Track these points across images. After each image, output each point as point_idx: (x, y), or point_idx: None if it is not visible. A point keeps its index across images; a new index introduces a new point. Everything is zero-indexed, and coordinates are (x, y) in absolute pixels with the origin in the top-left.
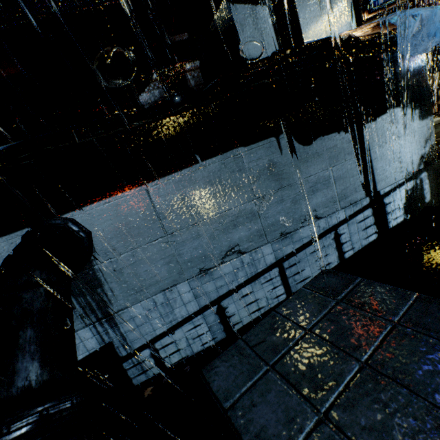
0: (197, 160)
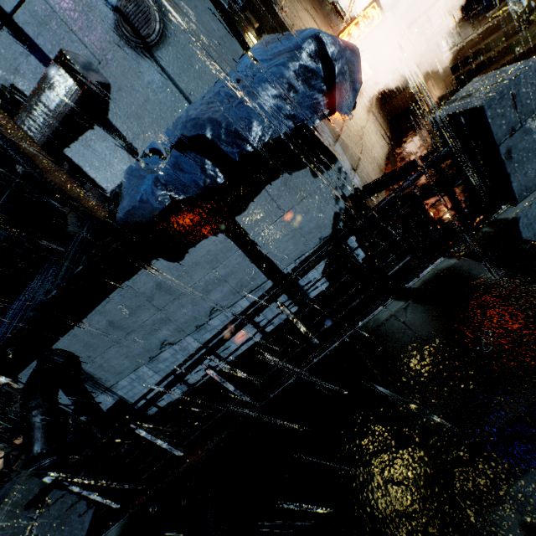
0: (102, 298)
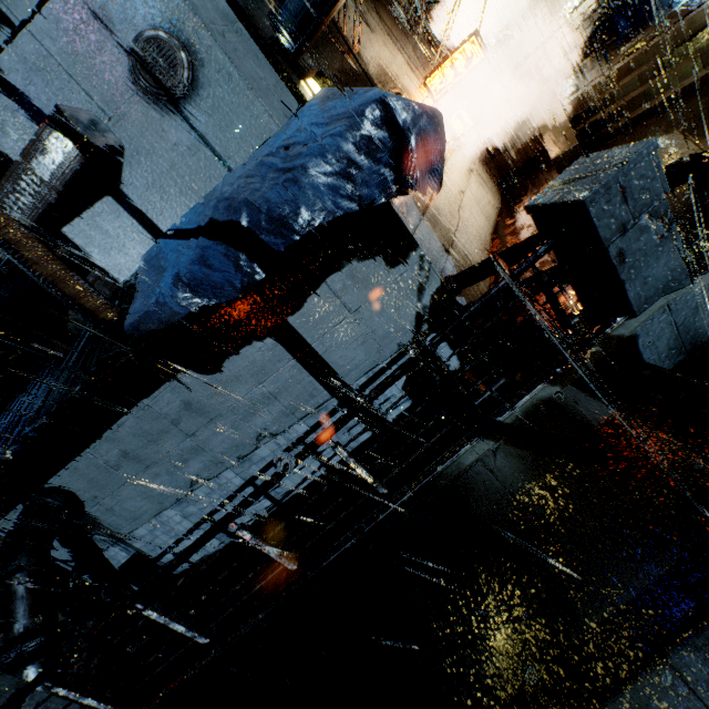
0: (113, 421)
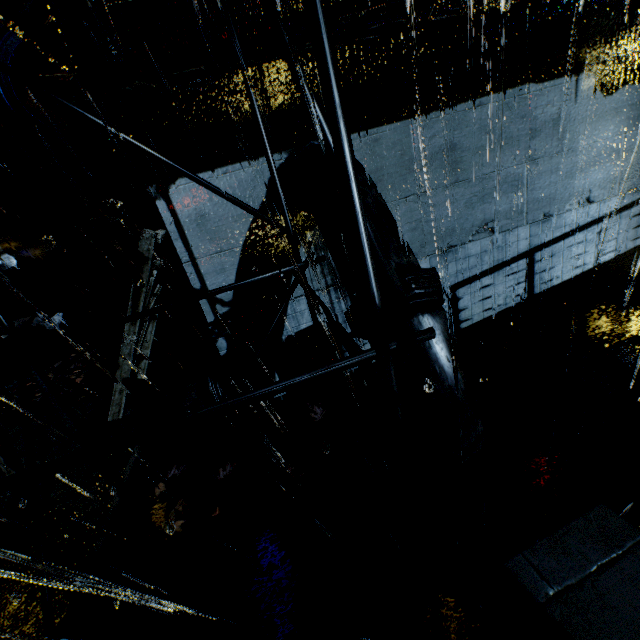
0: (478, 94)
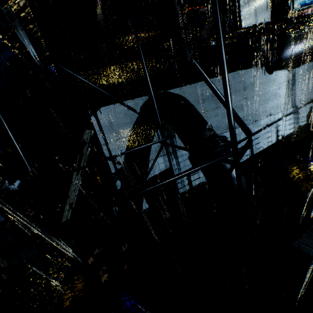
0: None
